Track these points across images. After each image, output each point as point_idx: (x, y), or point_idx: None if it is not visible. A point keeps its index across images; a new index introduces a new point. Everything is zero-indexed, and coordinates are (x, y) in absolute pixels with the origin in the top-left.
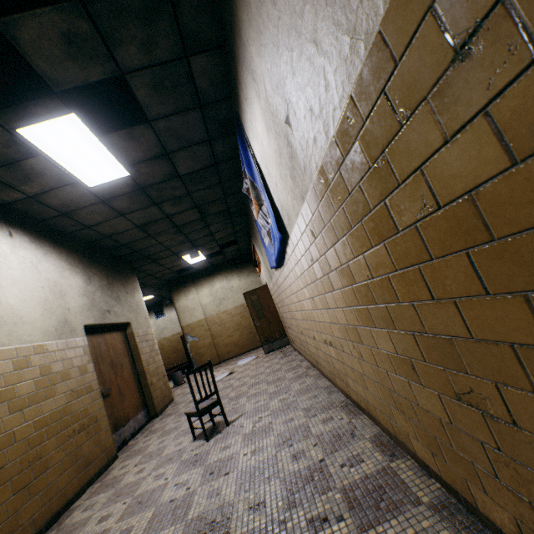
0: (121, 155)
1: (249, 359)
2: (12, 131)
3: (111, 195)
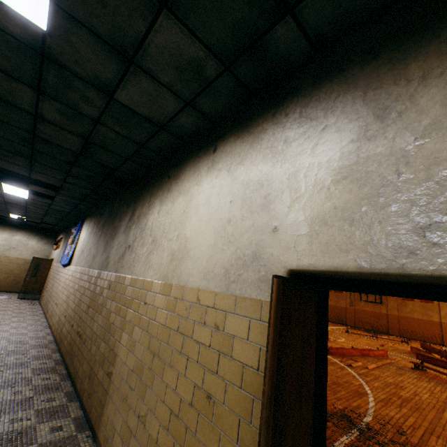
0: (32, 197)
1: (3, 297)
2: (0, 182)
3: (10, 195)
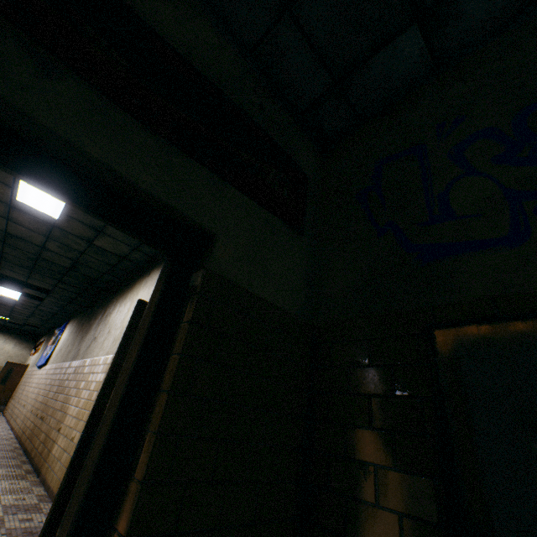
0: (23, 298)
1: None
2: None
3: (1, 296)
